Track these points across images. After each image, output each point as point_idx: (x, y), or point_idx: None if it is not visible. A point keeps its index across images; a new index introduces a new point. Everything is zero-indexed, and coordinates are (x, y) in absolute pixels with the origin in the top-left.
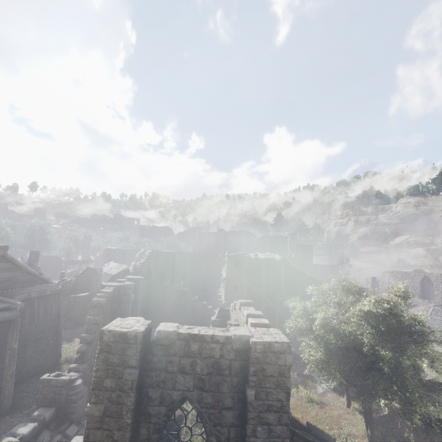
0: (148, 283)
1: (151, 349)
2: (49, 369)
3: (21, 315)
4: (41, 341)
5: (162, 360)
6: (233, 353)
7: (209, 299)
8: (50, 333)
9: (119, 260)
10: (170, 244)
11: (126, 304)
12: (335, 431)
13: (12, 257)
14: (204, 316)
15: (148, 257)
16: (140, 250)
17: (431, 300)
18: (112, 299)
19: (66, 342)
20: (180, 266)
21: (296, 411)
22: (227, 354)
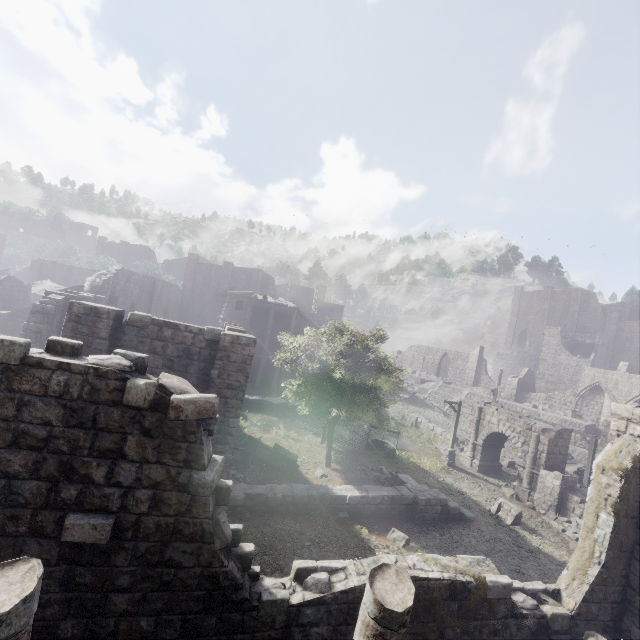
0: None
1: (123, 328)
2: None
3: None
4: None
5: (134, 340)
6: (205, 343)
7: None
8: None
9: (59, 281)
10: (150, 273)
11: None
12: (301, 455)
13: None
14: None
15: (114, 276)
16: (99, 271)
17: (445, 378)
18: (61, 310)
19: None
20: (162, 300)
21: (270, 441)
22: (199, 343)
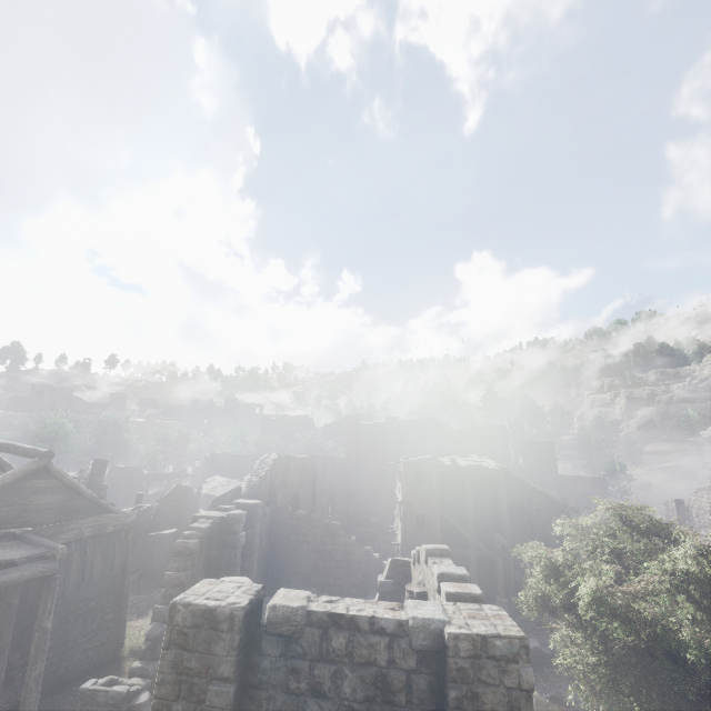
0: (272, 512)
1: (259, 642)
2: (102, 668)
3: (65, 569)
4: (93, 615)
5: (279, 667)
6: (414, 656)
7: (376, 540)
8: (108, 600)
9: (228, 473)
10: (310, 444)
11: (232, 549)
12: None
13: (59, 469)
14: (366, 573)
15: (271, 468)
16: (262, 455)
17: None
18: (209, 540)
19: (136, 616)
20: (325, 481)
21: None
22: (402, 659)
